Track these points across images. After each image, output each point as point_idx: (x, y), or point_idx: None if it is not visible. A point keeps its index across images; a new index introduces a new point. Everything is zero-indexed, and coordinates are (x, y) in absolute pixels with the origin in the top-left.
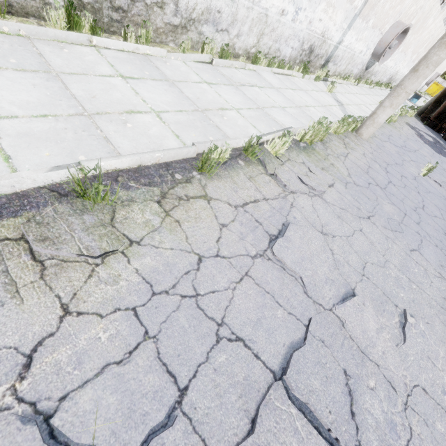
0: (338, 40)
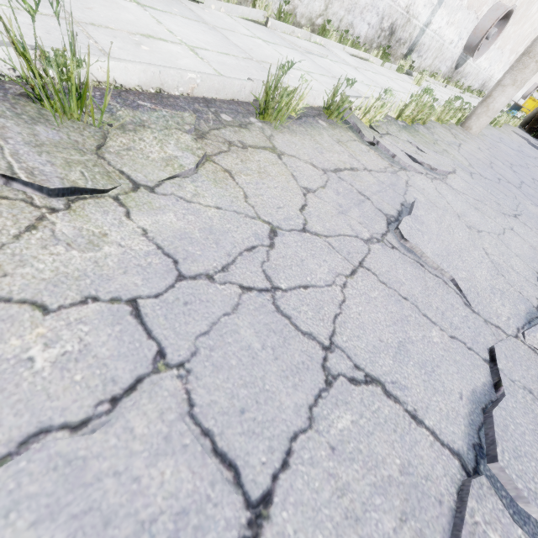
0: (425, 20)
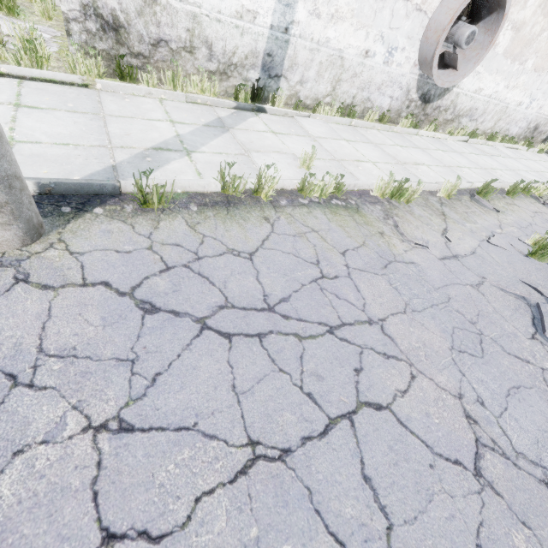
0: None
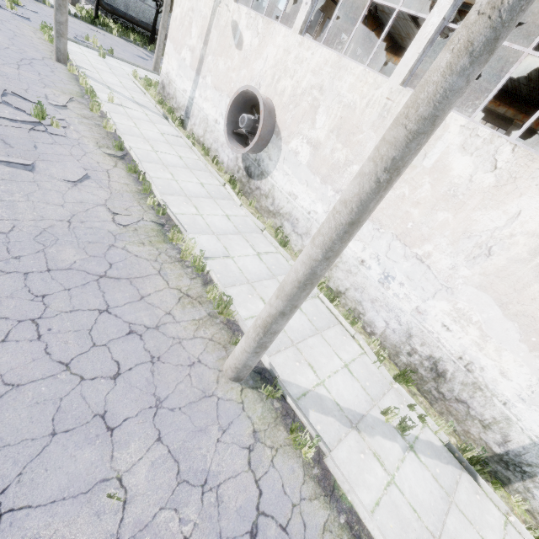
0: None
